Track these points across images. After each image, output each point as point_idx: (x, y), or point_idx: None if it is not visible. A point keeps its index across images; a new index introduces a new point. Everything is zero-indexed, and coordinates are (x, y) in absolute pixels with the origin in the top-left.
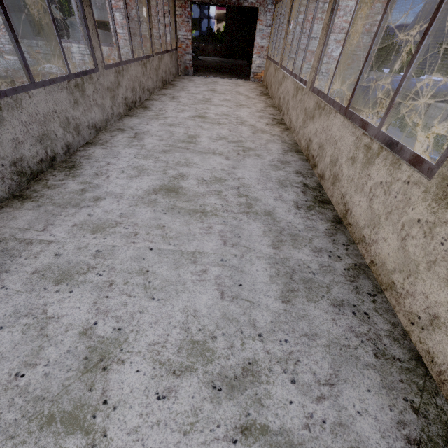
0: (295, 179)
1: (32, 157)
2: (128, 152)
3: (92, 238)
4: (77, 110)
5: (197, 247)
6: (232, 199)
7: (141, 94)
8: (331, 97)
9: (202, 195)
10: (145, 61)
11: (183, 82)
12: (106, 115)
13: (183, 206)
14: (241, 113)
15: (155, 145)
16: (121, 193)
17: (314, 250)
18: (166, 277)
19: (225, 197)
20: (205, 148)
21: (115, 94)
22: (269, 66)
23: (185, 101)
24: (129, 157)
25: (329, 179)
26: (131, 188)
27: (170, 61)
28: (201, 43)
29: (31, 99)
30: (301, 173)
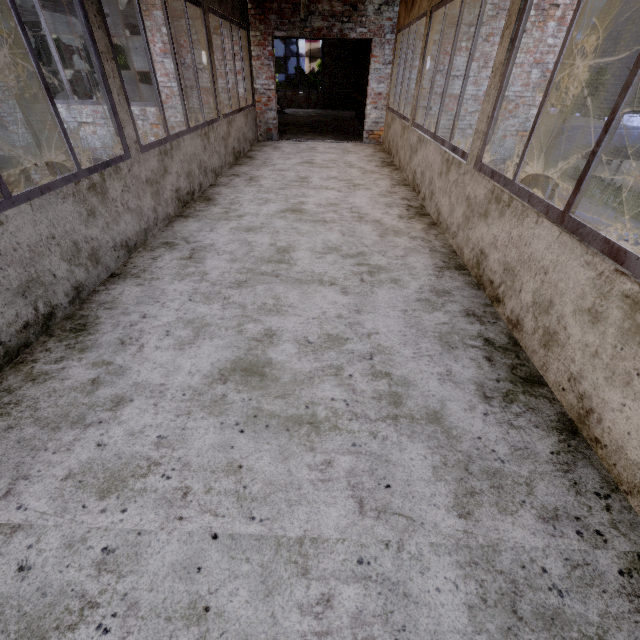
0: (468, 329)
1: (7, 324)
2: (178, 290)
3: (99, 511)
4: (93, 225)
5: (307, 523)
6: (363, 386)
7: (201, 178)
8: (523, 187)
9: (308, 379)
10: (207, 129)
11: (265, 152)
12: (145, 223)
13: (275, 410)
14: (356, 200)
15: (224, 271)
16: (162, 385)
17: (543, 515)
18: (247, 627)
19: (349, 380)
20: (306, 271)
21: (159, 187)
22: (391, 122)
23: (269, 184)
24: (179, 299)
25: (534, 334)
26: (180, 371)
27: (245, 124)
28: (288, 91)
29: (5, 227)
30: (475, 316)
